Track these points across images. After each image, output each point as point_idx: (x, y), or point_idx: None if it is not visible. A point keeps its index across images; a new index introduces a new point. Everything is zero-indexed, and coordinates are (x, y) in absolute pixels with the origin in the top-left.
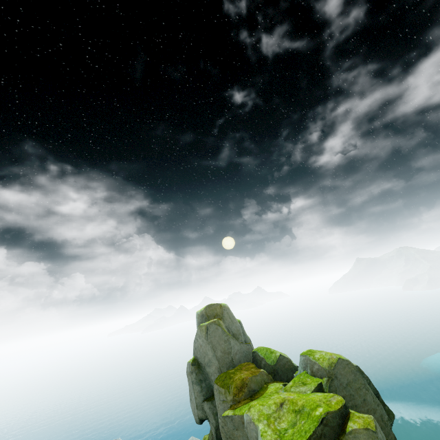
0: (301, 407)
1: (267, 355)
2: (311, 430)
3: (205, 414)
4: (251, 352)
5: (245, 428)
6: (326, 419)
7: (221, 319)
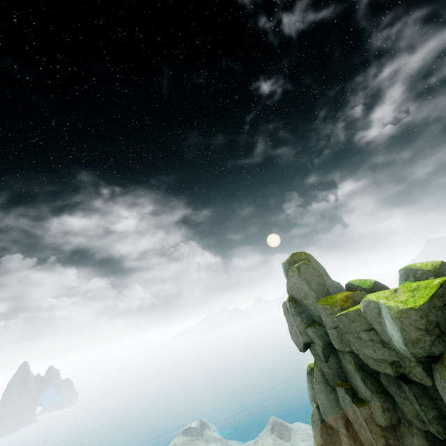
0: (416, 286)
1: (362, 283)
2: (432, 292)
3: (309, 338)
4: (342, 289)
5: (363, 314)
6: (444, 284)
7: (308, 262)
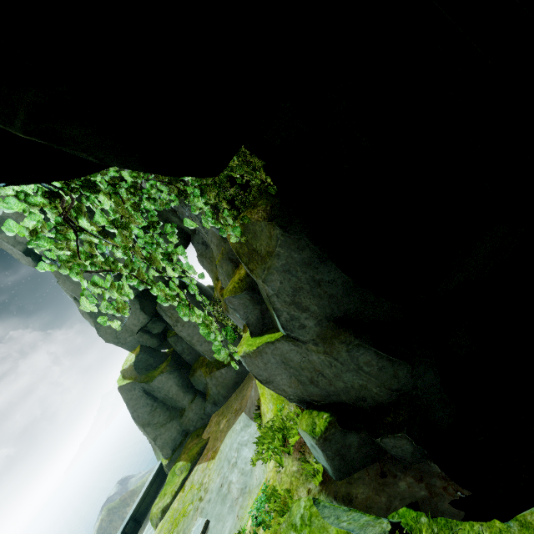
0: None
1: None
2: None
3: (24, 244)
4: None
5: None
6: None
7: None
